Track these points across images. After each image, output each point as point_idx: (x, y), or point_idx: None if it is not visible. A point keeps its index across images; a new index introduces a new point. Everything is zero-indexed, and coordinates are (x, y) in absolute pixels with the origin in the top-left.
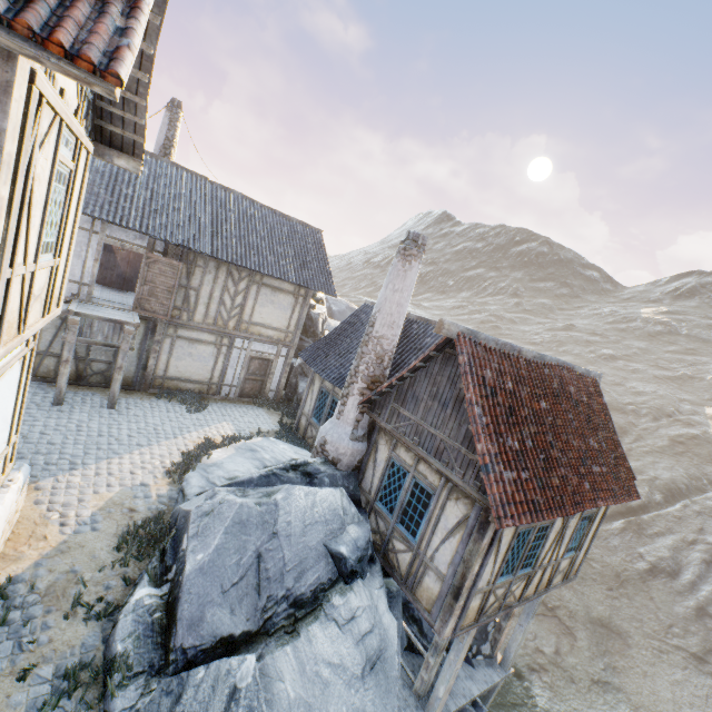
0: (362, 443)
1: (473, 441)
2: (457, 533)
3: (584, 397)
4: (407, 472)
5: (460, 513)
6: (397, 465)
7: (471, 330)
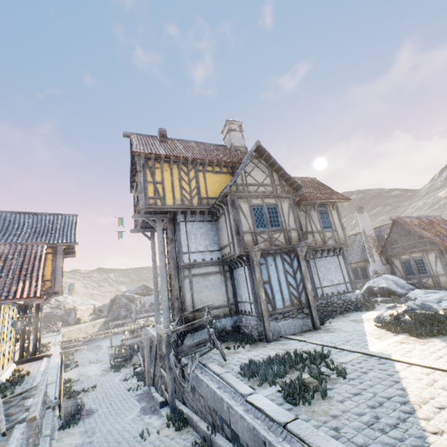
0: (387, 265)
1: (421, 237)
2: (437, 260)
3: (440, 222)
4: (409, 260)
5: (433, 256)
6: (404, 261)
7: (397, 216)
